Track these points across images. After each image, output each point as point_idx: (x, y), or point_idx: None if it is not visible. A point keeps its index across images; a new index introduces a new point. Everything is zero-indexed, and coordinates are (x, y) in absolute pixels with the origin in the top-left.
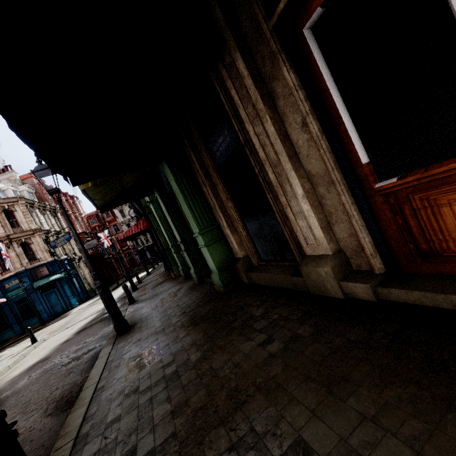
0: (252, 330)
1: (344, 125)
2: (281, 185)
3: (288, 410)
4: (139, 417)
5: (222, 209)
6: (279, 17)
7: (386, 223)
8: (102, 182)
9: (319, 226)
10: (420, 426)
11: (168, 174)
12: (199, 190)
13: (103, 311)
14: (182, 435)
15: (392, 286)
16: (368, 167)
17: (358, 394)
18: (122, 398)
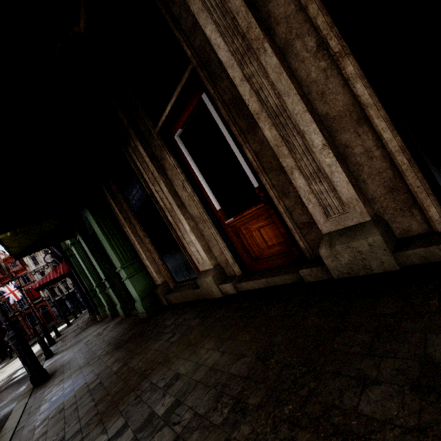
0: (163, 334)
1: (204, 188)
2: (176, 224)
3: (174, 365)
4: (66, 422)
5: (141, 244)
6: (160, 128)
7: (236, 243)
8: (23, 230)
9: (202, 250)
10: (229, 342)
11: (90, 219)
12: (120, 230)
13: (9, 378)
14: (103, 410)
15: (242, 281)
16: (220, 212)
17: (210, 341)
18: (47, 421)
